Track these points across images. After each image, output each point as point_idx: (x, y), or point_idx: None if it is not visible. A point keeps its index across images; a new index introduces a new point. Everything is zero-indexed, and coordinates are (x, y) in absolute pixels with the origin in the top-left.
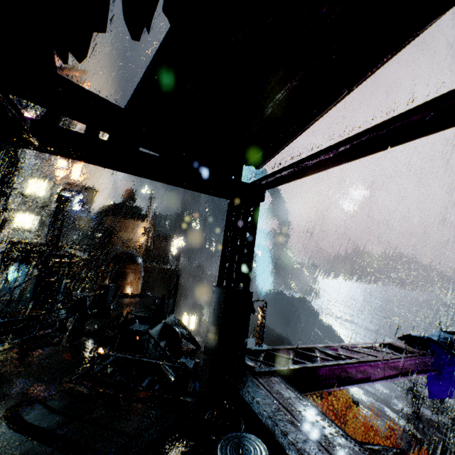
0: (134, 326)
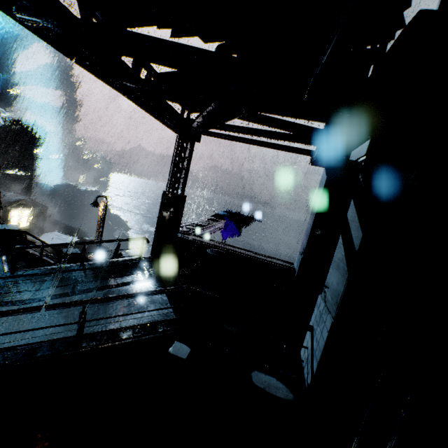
0: (1, 227)
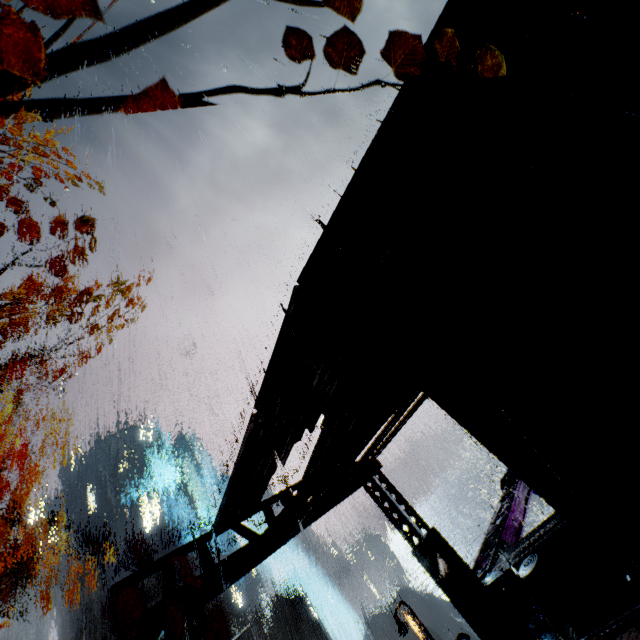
0: None
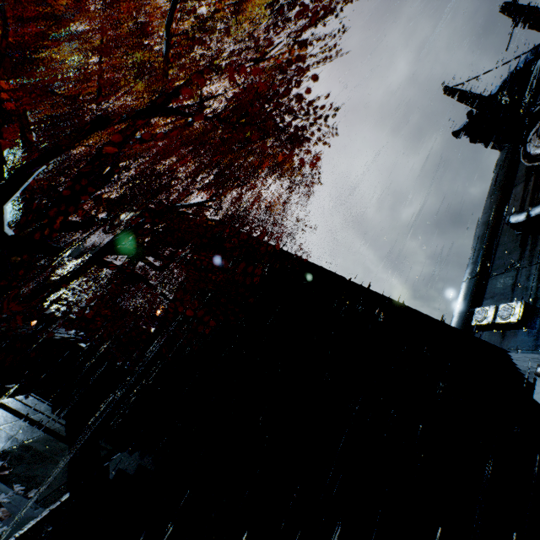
0: None
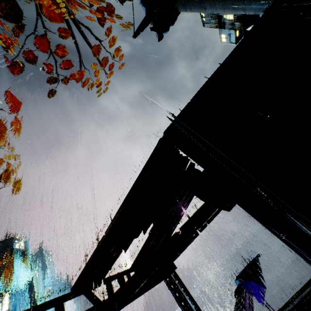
0: None
